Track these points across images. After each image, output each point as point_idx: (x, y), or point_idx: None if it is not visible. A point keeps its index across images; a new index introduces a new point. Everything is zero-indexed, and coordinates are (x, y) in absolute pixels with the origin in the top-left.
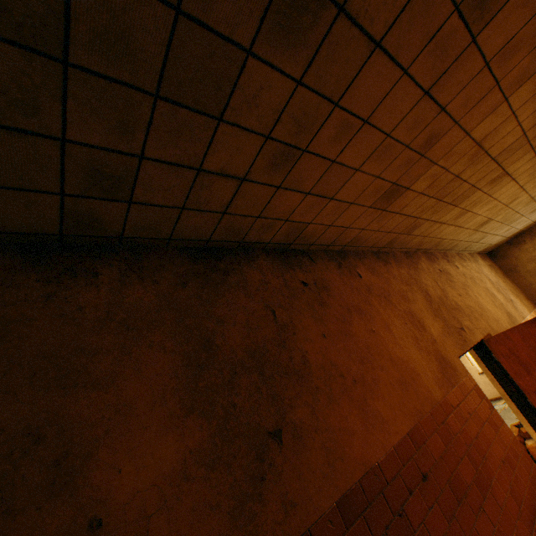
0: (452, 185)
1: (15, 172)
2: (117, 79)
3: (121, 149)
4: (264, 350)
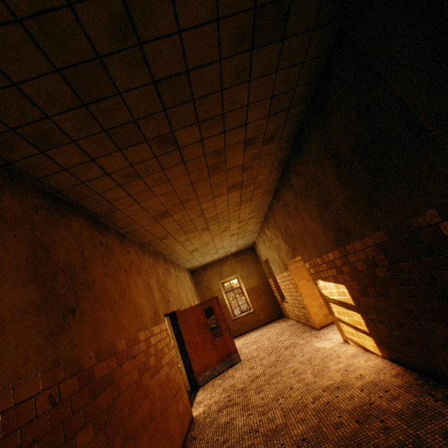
0: (188, 223)
1: (4, 110)
2: (97, 119)
3: (69, 134)
4: (75, 267)
